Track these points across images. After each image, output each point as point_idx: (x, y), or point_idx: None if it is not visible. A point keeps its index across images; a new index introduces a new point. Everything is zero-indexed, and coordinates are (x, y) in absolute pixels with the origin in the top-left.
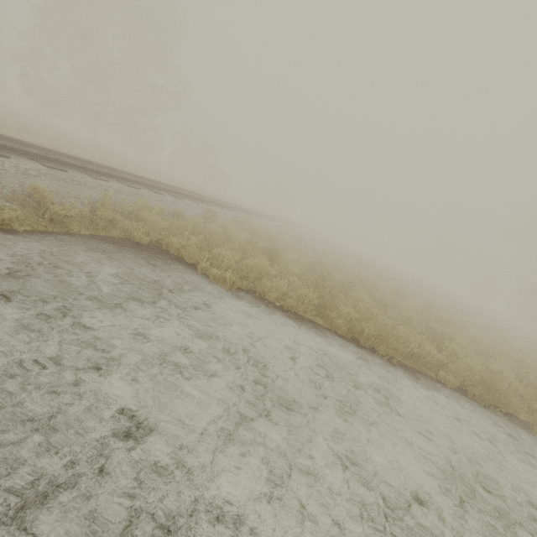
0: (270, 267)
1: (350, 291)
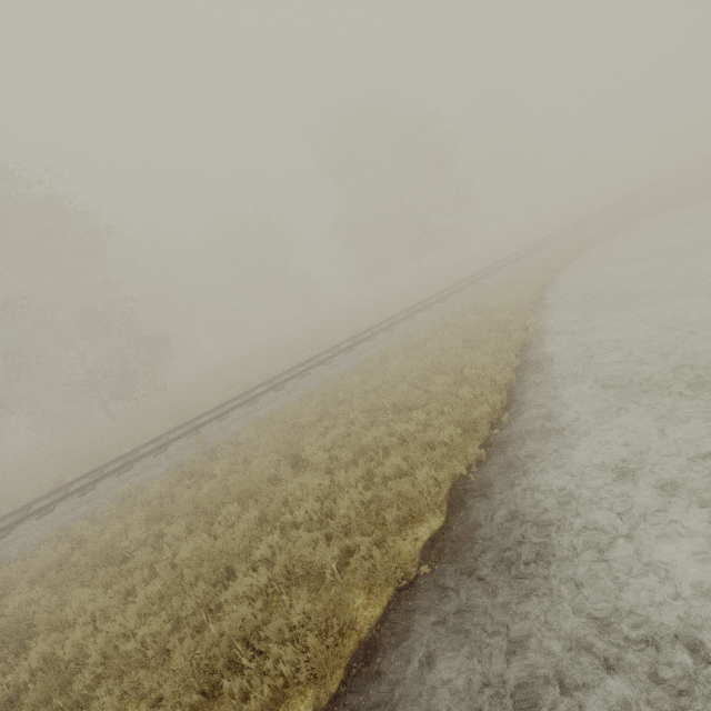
0: None
1: None
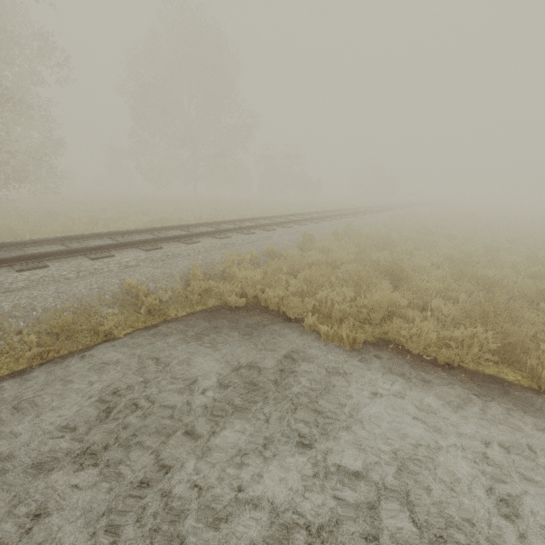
0: (398, 297)
1: (538, 298)
